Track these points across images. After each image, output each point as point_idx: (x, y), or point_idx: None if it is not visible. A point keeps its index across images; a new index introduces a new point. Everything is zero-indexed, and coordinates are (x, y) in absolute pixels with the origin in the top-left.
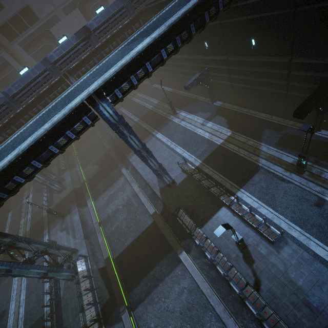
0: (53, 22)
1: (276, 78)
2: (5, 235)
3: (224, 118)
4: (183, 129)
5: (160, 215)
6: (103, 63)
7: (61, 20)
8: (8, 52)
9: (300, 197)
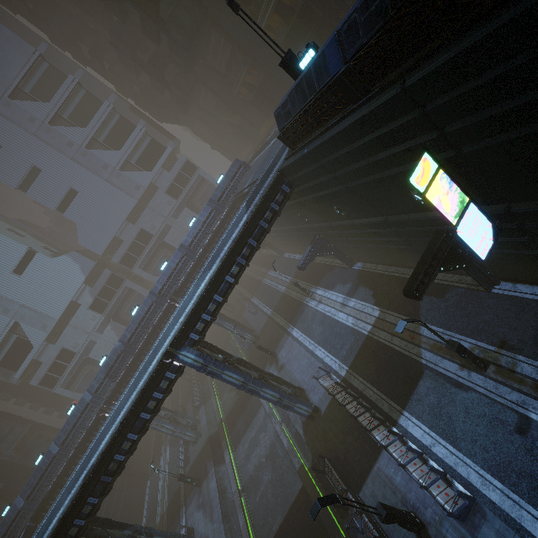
0: (165, 232)
1: (389, 236)
2: (124, 526)
3: (368, 288)
4: (321, 317)
5: (310, 470)
6: (184, 301)
7: (172, 226)
8: (132, 277)
9: (489, 416)
